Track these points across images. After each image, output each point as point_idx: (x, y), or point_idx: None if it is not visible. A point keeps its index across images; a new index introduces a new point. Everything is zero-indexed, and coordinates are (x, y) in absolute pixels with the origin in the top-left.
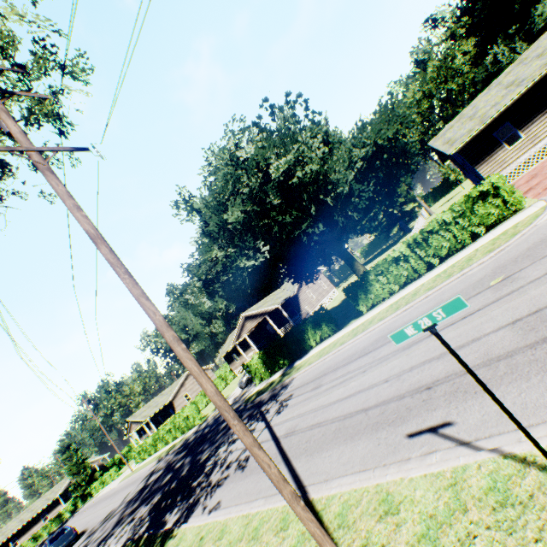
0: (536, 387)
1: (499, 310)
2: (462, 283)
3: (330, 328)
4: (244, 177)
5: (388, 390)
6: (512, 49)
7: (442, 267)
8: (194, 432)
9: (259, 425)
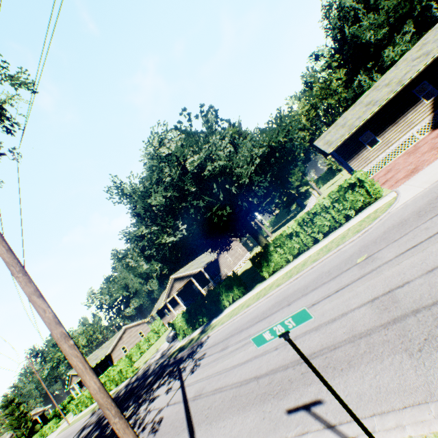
0: (387, 370)
1: (362, 287)
2: (338, 258)
3: (240, 291)
4: (167, 169)
5: (276, 358)
6: (370, 77)
7: (324, 241)
8: (125, 385)
9: (175, 383)
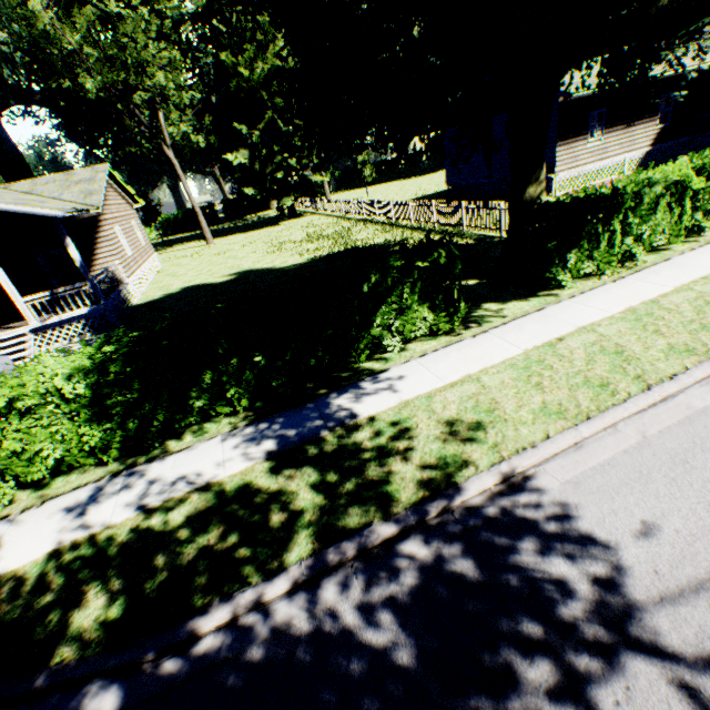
0: None
1: None
2: None
3: (466, 308)
4: None
5: None
6: None
7: None
8: None
9: None
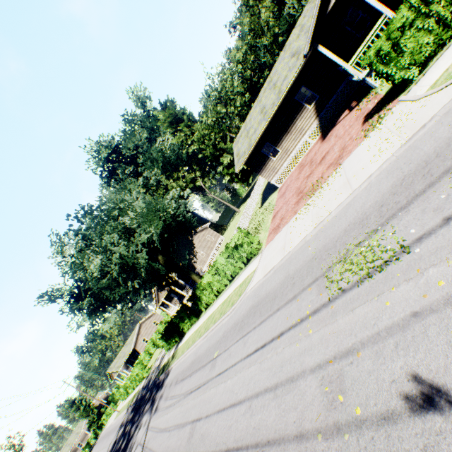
0: None
1: (199, 399)
2: (218, 333)
3: (191, 320)
4: (78, 272)
5: (165, 442)
6: (300, 0)
7: (228, 291)
8: (142, 388)
9: (148, 419)
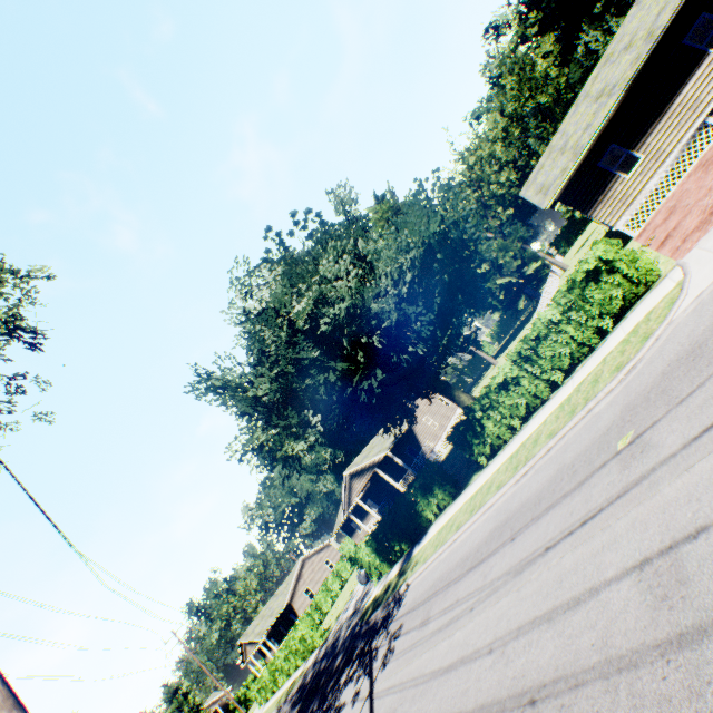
0: None
1: (624, 522)
2: (587, 432)
3: (446, 492)
4: (266, 332)
5: (489, 677)
6: (606, 30)
7: (567, 387)
8: (313, 663)
9: (364, 684)
